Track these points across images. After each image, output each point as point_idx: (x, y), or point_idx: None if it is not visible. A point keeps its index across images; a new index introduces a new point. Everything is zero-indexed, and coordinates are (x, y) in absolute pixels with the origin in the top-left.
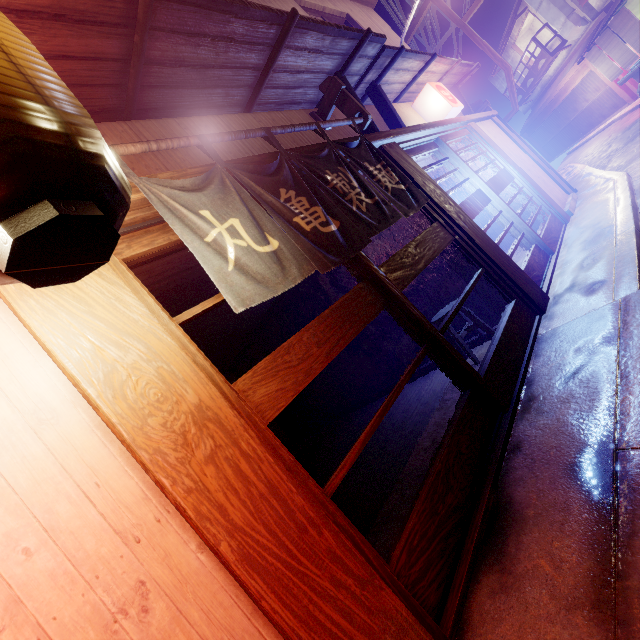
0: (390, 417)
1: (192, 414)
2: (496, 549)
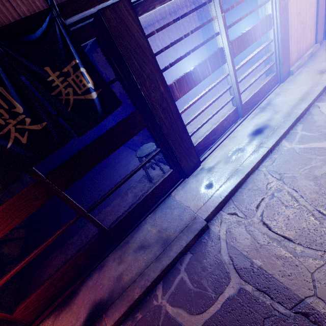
0: (117, 173)
1: None
2: (60, 311)
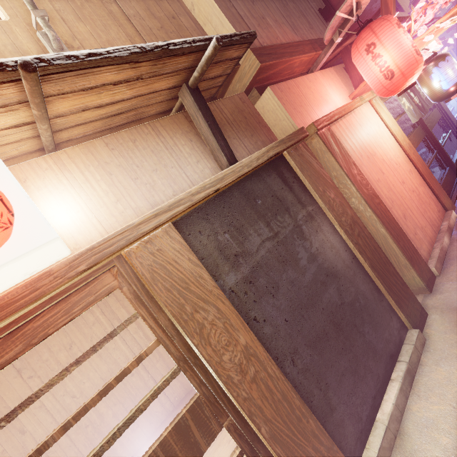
0: None
1: (408, 144)
2: None
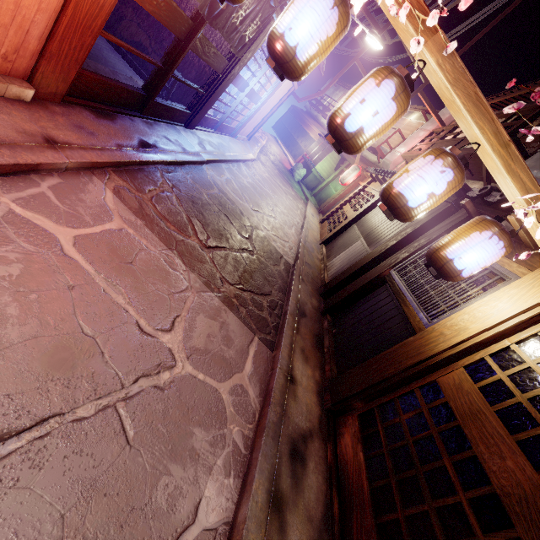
0: None
1: None
2: (99, 115)
